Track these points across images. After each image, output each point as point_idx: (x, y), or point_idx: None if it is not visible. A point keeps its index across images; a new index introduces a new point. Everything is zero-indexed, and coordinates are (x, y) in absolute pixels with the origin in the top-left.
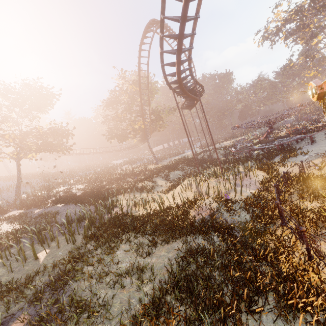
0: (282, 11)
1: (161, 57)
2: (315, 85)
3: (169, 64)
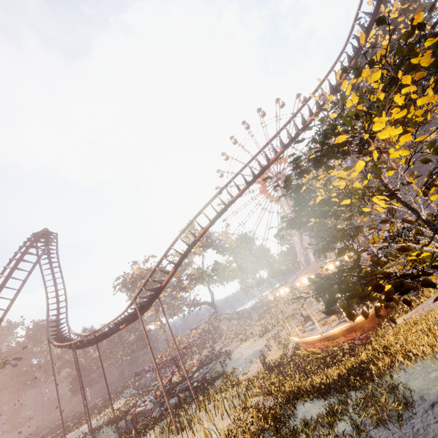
0: (139, 268)
1: (159, 263)
2: (289, 286)
3: (164, 271)
